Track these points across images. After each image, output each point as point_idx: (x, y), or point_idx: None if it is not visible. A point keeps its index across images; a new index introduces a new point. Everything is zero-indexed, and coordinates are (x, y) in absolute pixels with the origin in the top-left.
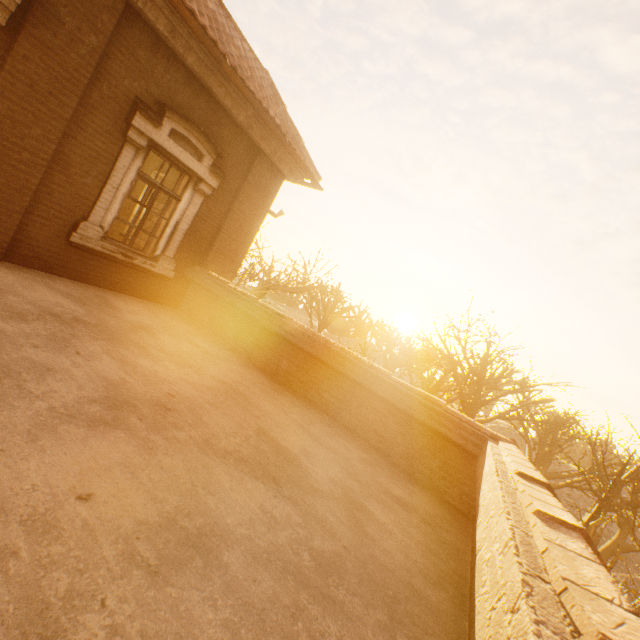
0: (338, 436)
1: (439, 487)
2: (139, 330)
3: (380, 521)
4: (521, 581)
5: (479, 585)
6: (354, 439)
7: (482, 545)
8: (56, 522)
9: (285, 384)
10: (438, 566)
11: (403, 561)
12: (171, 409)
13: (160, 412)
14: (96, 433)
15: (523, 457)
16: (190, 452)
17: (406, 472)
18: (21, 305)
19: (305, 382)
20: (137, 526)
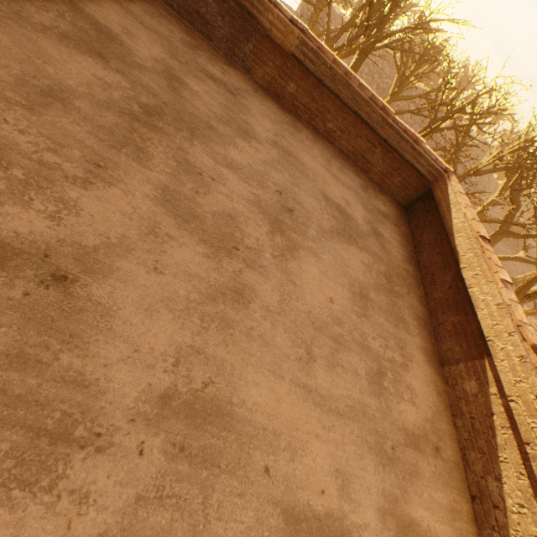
0: (344, 168)
1: (393, 192)
2: (176, 86)
3: (386, 238)
4: (513, 327)
5: (477, 307)
6: (349, 165)
7: (473, 287)
8: (337, 317)
9: (290, 109)
10: (407, 252)
11: (400, 258)
12: (292, 210)
13: (292, 218)
14: (298, 260)
15: (468, 202)
16: (325, 244)
17: (376, 184)
18: (105, 119)
19: (311, 110)
20: (349, 302)
